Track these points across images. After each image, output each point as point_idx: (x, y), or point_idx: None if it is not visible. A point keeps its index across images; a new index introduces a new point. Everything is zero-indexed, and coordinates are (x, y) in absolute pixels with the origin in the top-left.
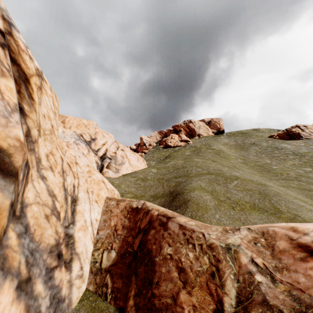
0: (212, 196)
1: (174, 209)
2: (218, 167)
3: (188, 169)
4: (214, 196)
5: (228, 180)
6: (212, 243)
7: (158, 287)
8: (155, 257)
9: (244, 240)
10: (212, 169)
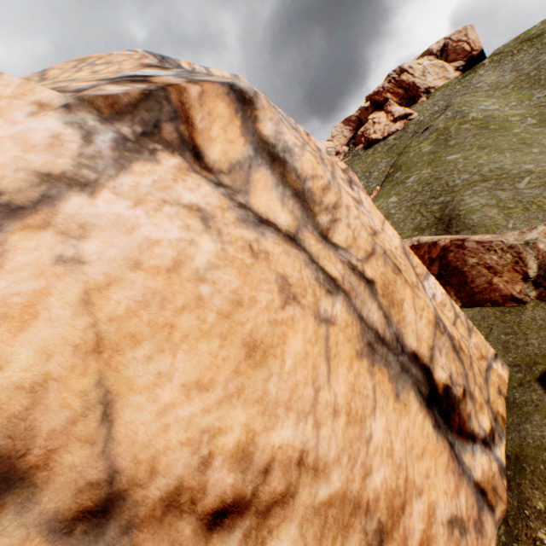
0: (498, 206)
1: (454, 234)
2: (494, 158)
3: (447, 181)
4: (500, 206)
5: (515, 179)
6: (511, 244)
7: (473, 283)
8: (462, 268)
9: (541, 234)
10: (485, 169)
